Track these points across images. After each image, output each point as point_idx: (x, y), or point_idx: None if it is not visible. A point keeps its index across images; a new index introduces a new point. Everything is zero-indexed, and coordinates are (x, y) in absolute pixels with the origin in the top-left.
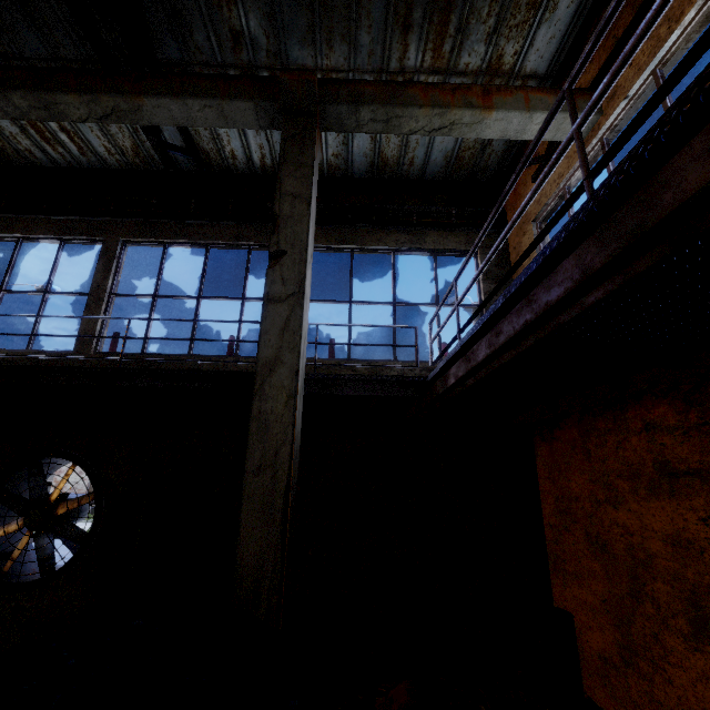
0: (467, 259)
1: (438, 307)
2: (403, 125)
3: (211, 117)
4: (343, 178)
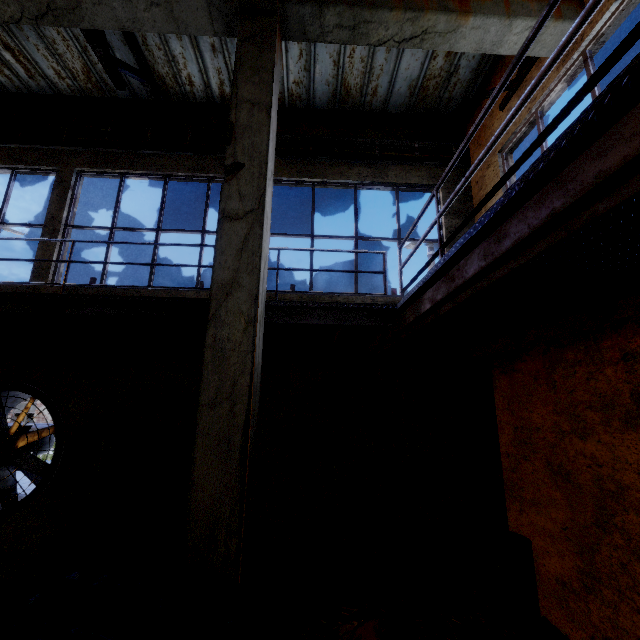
0: (456, 157)
1: (411, 227)
2: (371, 34)
3: (159, 18)
4: (304, 109)
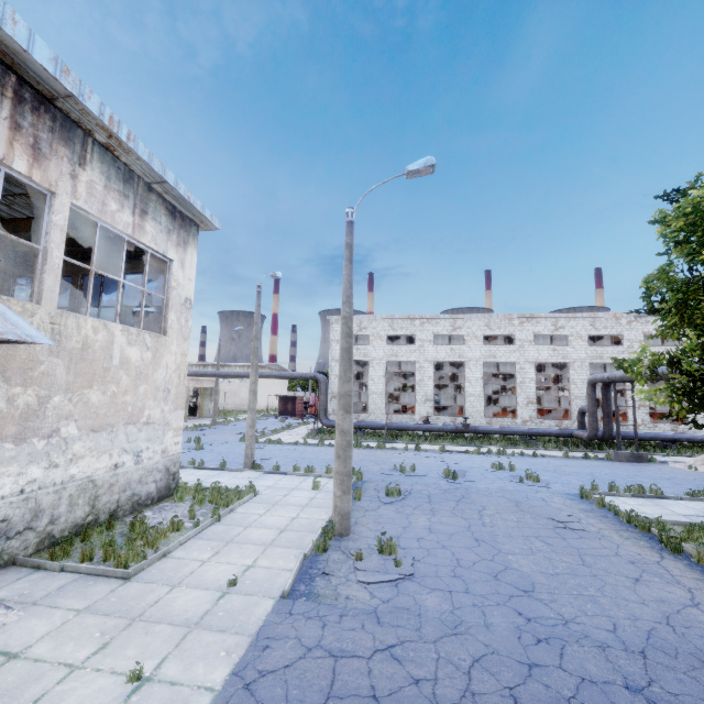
0: None
1: None
2: None
3: None
4: None
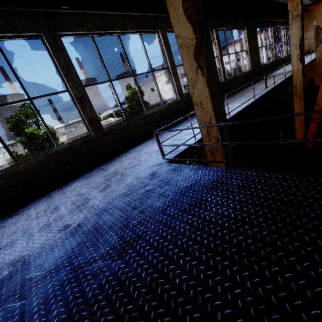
0: None
1: None
2: None
3: None
4: None
